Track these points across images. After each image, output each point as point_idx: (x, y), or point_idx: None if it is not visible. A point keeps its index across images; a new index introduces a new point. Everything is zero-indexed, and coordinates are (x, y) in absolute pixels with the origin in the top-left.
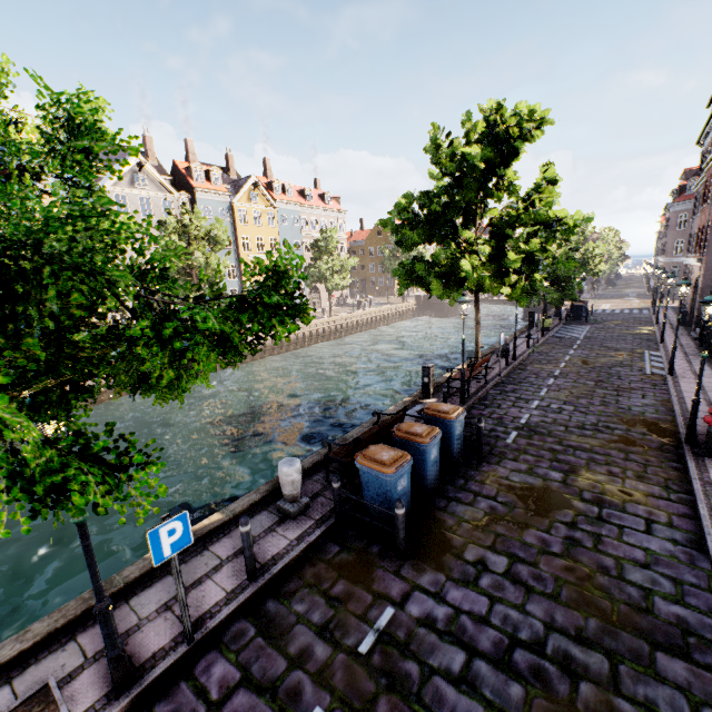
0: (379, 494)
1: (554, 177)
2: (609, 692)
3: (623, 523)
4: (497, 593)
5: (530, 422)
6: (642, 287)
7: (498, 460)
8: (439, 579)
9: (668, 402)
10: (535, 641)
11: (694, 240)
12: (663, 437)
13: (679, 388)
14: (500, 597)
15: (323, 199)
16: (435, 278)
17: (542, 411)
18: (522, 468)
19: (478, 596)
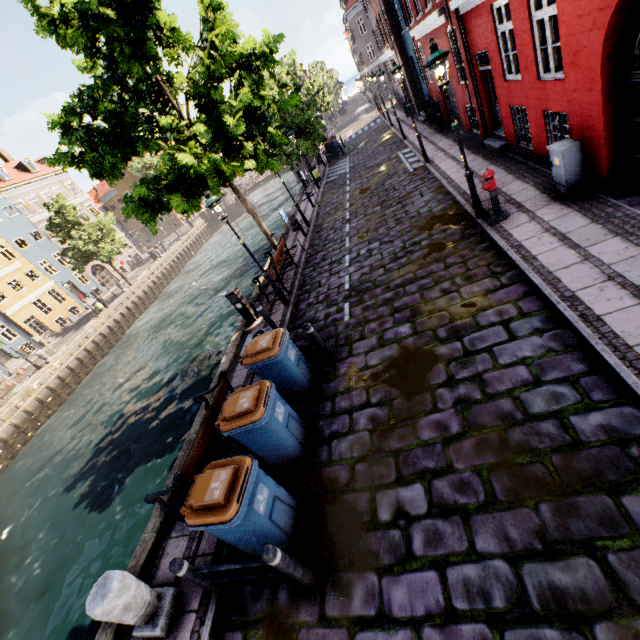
0: (243, 537)
1: (215, 0)
2: (628, 618)
3: (488, 343)
4: (439, 551)
5: (353, 283)
6: (365, 103)
7: (349, 349)
8: (372, 584)
9: (441, 188)
10: (515, 599)
11: (379, 36)
12: (459, 224)
13: (441, 170)
14: (445, 556)
15: (25, 170)
16: (170, 194)
17: (356, 263)
18: (373, 344)
19: (424, 576)
